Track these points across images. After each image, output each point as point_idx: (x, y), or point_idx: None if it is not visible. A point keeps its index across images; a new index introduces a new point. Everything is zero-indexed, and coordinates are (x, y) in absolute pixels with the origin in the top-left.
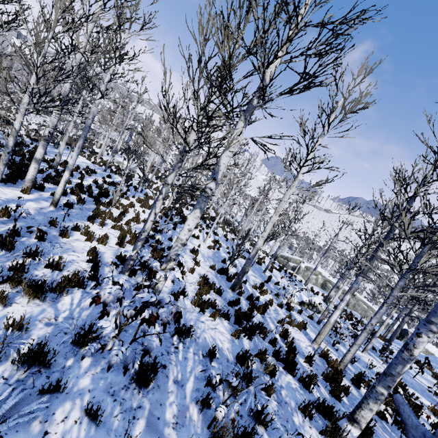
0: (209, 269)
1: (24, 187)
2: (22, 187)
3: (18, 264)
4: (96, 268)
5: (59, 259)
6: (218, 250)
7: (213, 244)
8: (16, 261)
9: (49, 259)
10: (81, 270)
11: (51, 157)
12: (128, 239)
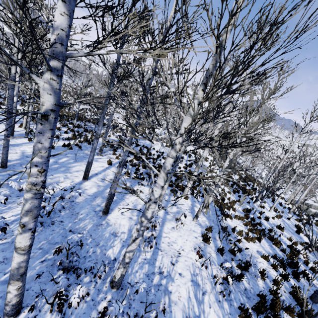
0: (300, 245)
1: (186, 196)
2: (184, 196)
3: (274, 291)
4: (285, 277)
5: (280, 280)
6: (281, 217)
7: (273, 211)
8: (275, 290)
9: (276, 280)
10: (279, 280)
11: (153, 151)
12: (248, 227)
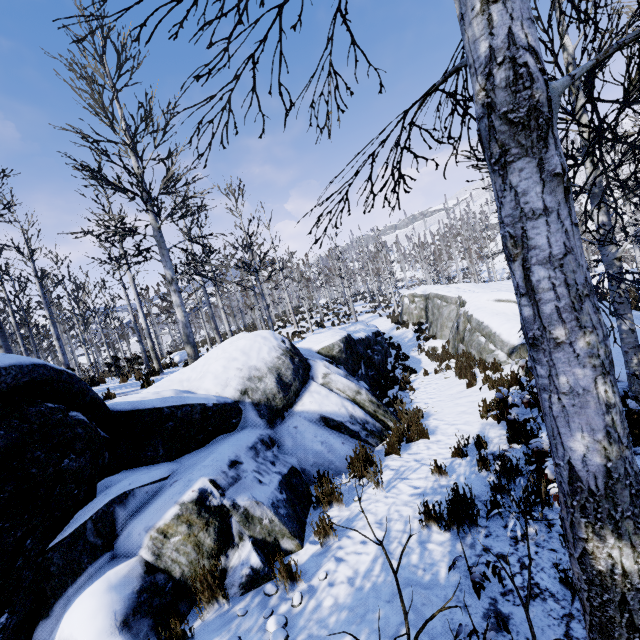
0: None
1: None
2: None
3: None
4: None
5: None
6: None
7: None
8: None
9: None
10: None
11: None
12: None
